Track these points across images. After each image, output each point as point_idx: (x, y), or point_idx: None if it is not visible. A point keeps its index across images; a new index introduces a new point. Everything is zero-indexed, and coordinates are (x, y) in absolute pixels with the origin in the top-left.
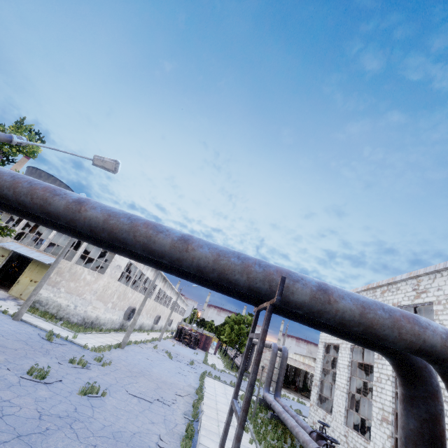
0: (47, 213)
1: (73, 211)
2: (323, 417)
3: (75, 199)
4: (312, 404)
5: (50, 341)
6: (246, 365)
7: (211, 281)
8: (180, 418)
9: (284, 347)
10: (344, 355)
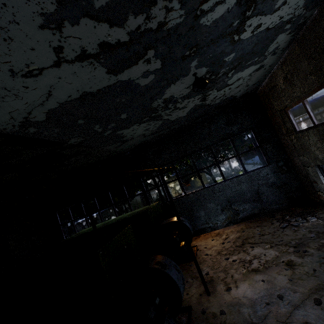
0: None
1: None
2: None
3: None
4: None
5: None
6: None
7: None
8: None
9: None
10: None
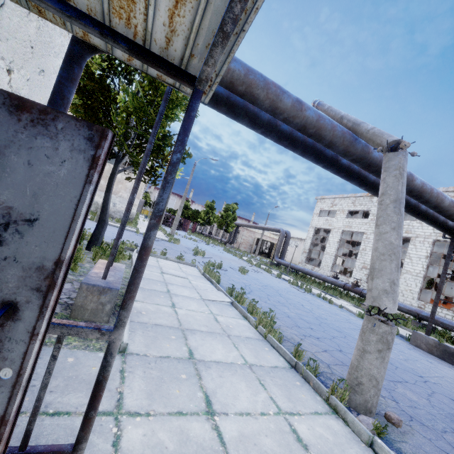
0: (437, 206)
1: (451, 207)
2: (312, 269)
3: (450, 199)
4: (301, 263)
5: (155, 240)
6: (232, 241)
7: (449, 229)
8: (277, 279)
9: (288, 231)
10: (335, 236)
